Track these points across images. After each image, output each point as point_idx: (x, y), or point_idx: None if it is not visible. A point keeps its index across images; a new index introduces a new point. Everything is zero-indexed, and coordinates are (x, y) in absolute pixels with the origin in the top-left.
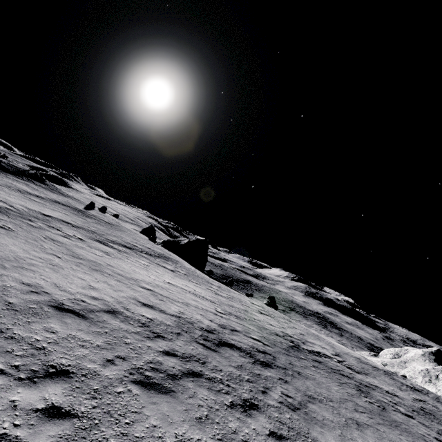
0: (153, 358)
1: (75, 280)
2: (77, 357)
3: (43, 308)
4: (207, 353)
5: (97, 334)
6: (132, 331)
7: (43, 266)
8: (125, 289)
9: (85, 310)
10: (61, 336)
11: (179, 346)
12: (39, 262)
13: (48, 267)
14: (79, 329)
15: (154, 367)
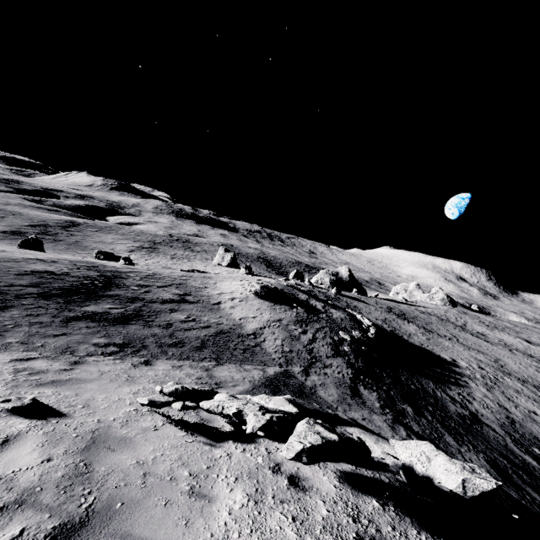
0: None
1: None
2: None
3: None
4: None
5: None
6: None
7: None
8: (533, 347)
9: None
10: None
11: None
12: None
13: None
14: None
15: None
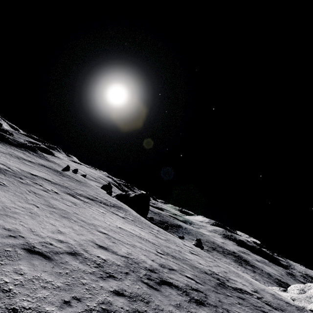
0: (105, 298)
1: (47, 225)
2: (38, 299)
3: (17, 251)
4: (150, 292)
5: (58, 275)
6: (88, 272)
7: (24, 214)
8: (86, 233)
9: (51, 252)
10: (27, 278)
11: (127, 285)
12: (21, 211)
13: (28, 215)
14: (43, 271)
15: (105, 307)
